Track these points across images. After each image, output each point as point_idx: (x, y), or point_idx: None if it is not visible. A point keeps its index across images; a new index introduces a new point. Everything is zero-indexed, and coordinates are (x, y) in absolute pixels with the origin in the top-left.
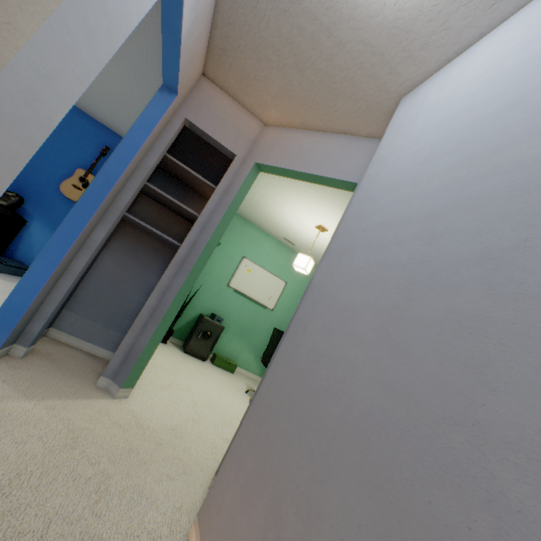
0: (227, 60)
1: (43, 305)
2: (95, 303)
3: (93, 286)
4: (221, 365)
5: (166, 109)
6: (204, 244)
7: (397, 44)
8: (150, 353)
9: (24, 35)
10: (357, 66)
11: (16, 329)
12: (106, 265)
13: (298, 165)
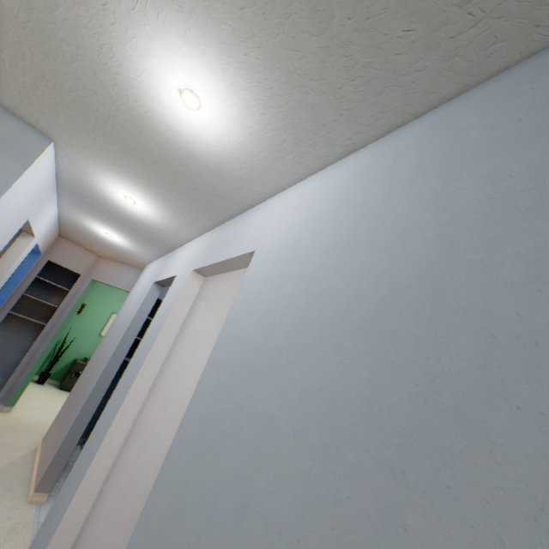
0: (71, 237)
1: None
2: None
3: None
4: None
5: (36, 262)
6: (60, 325)
7: (133, 255)
8: (26, 386)
9: None
10: (125, 255)
11: None
12: None
13: (114, 282)
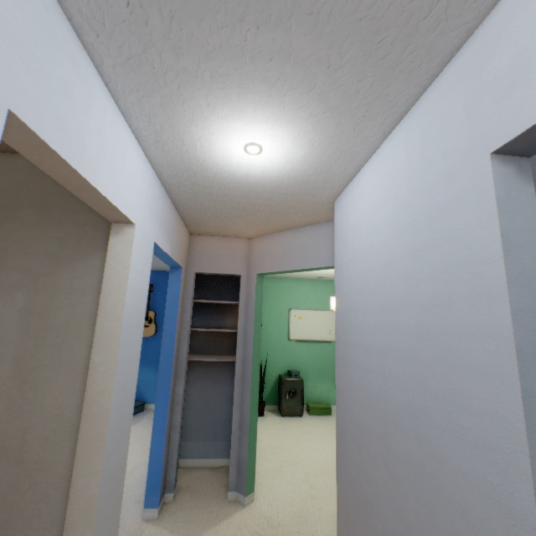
0: (201, 225)
1: (169, 457)
2: (199, 426)
3: (192, 415)
4: (317, 413)
5: (180, 282)
6: (251, 357)
7: (306, 188)
8: (253, 459)
9: (110, 390)
10: (288, 202)
11: (162, 486)
12: (192, 395)
13: (288, 265)
